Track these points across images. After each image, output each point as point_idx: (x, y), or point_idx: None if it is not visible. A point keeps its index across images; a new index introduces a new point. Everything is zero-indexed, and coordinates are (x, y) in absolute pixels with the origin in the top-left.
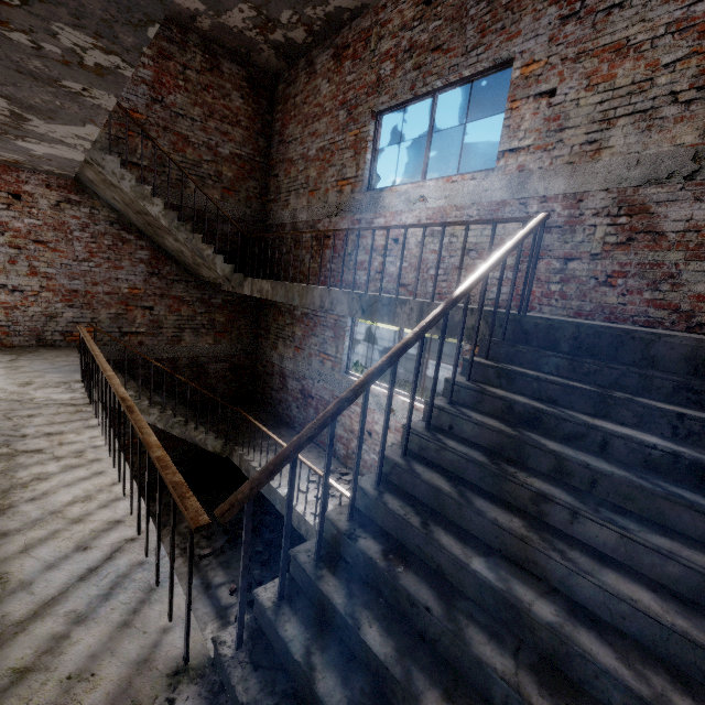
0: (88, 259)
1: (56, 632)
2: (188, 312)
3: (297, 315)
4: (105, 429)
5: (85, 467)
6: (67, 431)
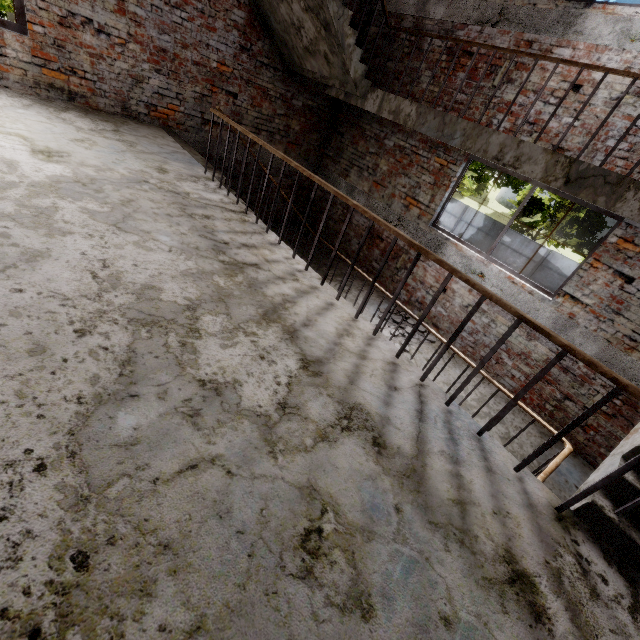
0: (181, 5)
1: (450, 470)
2: (269, 110)
3: (388, 146)
4: (311, 255)
5: (313, 295)
6: (258, 245)
